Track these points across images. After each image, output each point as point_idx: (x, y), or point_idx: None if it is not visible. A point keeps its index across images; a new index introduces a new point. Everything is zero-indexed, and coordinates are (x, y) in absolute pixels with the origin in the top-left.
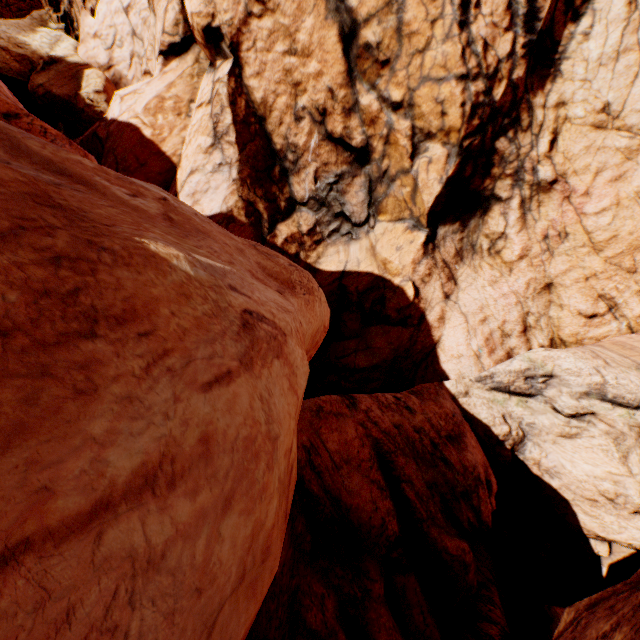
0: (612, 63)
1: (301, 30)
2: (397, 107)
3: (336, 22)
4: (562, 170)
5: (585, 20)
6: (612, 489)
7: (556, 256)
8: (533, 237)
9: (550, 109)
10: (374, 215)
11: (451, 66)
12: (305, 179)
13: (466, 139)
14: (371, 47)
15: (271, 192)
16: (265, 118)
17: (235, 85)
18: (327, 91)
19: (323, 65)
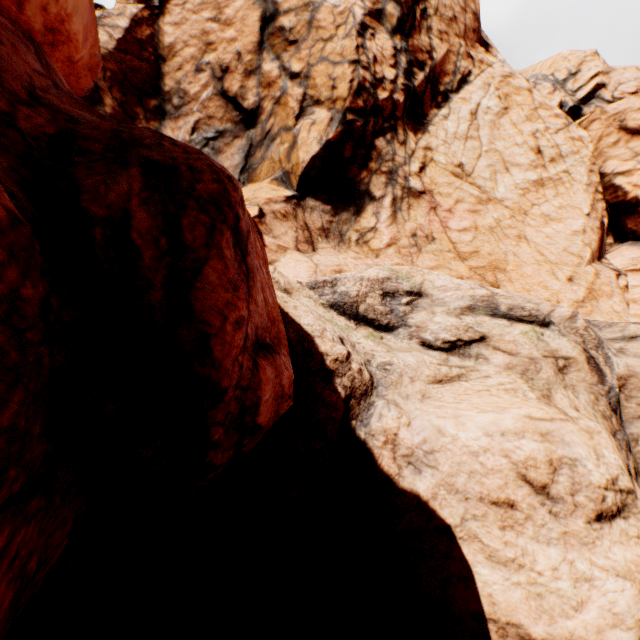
0: (463, 141)
1: (230, 7)
2: (295, 77)
3: (262, 8)
4: (430, 188)
5: (444, 110)
6: (542, 452)
7: (424, 253)
8: (403, 232)
9: (420, 149)
10: (245, 183)
11: (347, 54)
12: (183, 127)
13: (350, 113)
14: (285, 30)
15: (134, 109)
16: (166, 60)
17: (148, 17)
18: (236, 54)
19: (240, 34)
